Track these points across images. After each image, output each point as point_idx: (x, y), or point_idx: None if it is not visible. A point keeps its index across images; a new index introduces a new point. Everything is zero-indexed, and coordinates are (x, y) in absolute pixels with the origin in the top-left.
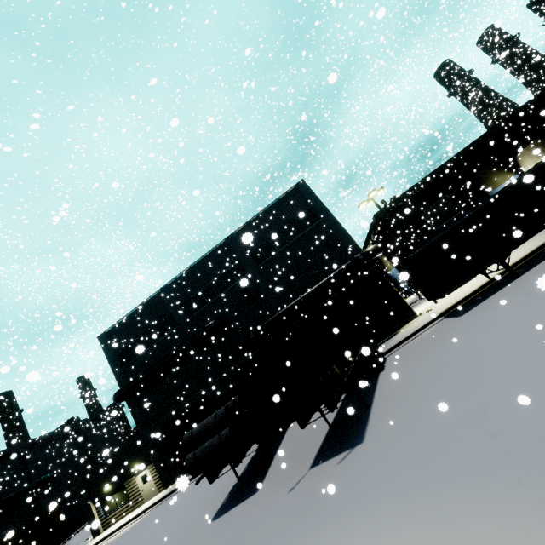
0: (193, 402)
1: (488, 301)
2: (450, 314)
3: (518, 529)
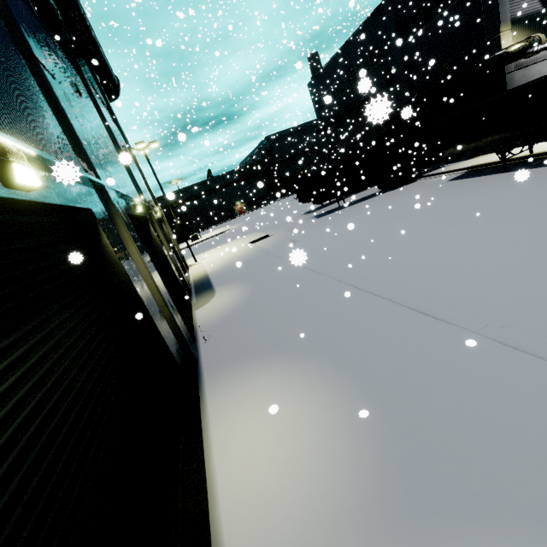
0: (350, 149)
1: (458, 181)
2: (470, 172)
3: (274, 242)
